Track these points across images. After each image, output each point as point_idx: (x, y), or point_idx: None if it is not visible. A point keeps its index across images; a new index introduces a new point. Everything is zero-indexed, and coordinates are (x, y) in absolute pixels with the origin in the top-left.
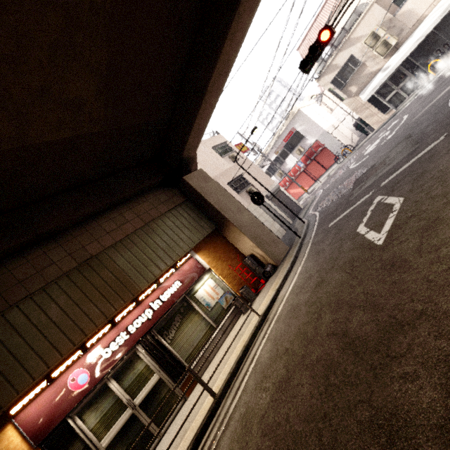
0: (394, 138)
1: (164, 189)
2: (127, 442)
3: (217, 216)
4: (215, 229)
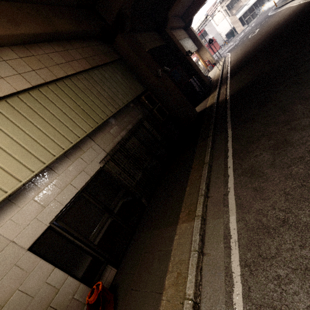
0: (251, 28)
1: (183, 30)
2: None
3: (199, 44)
4: (196, 50)
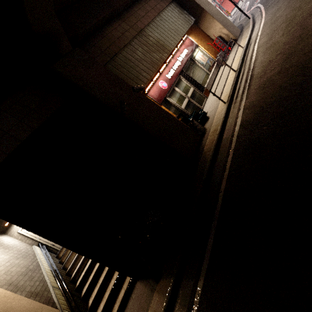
0: None
1: None
2: (190, 109)
3: (196, 9)
4: (193, 23)
